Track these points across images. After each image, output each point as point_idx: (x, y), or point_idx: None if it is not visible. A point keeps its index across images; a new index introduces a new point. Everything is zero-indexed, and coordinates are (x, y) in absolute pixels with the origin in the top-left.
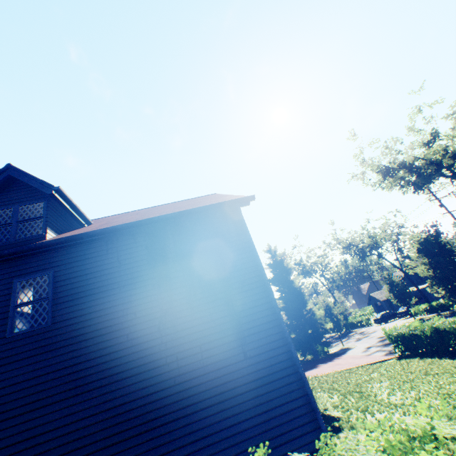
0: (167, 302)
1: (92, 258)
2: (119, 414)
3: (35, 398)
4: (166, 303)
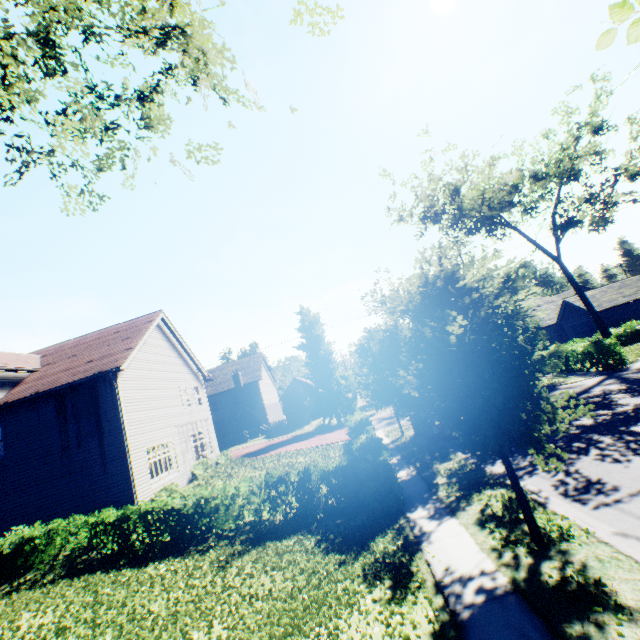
0: (66, 442)
1: (24, 415)
2: (43, 498)
3: (5, 490)
4: (66, 443)
